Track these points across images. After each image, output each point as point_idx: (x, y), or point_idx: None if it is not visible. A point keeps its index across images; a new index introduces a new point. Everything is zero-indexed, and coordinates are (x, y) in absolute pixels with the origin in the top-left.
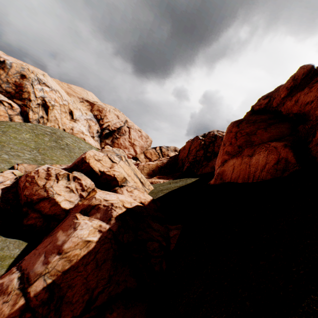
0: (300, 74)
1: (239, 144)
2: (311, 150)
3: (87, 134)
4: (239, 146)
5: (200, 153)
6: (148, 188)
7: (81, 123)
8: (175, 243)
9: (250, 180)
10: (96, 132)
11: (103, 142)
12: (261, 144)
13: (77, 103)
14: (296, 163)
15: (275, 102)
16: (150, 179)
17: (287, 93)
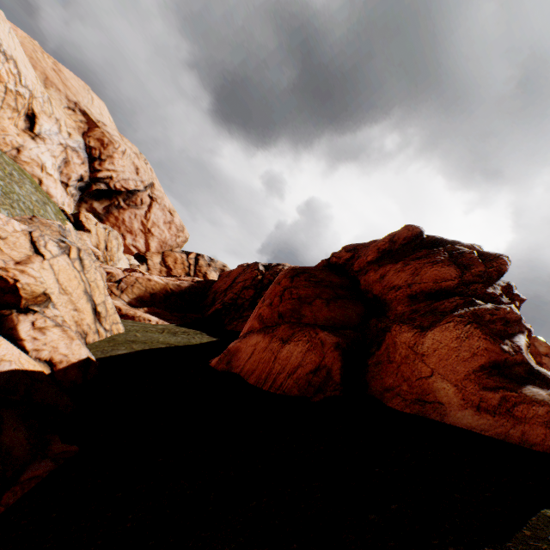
0: (402, 237)
1: (282, 311)
2: (368, 370)
3: (52, 173)
4: (281, 315)
5: (248, 294)
6: (110, 328)
7: (47, 148)
8: (11, 505)
9: (266, 385)
10: (77, 178)
11: (85, 204)
12: (307, 326)
13: (58, 105)
14: (340, 383)
15: (357, 263)
16: (135, 310)
17: (377, 257)
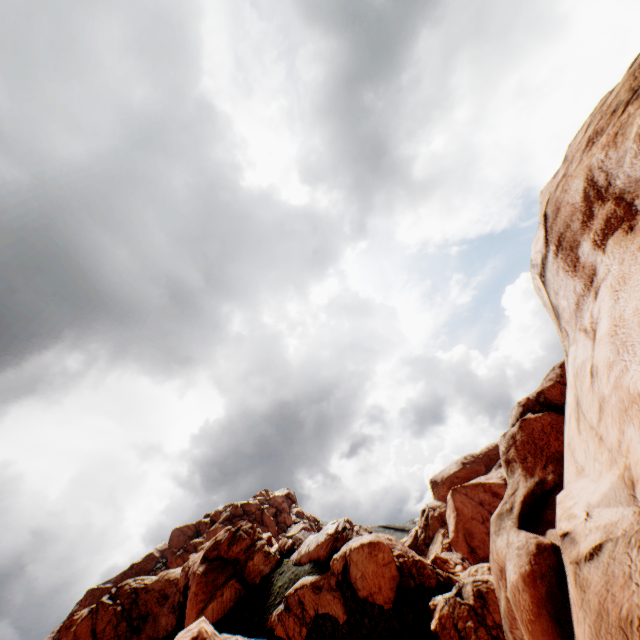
0: (231, 535)
1: (210, 589)
2: (247, 578)
3: None
4: (211, 591)
5: (124, 626)
6: None
7: None
8: None
9: (226, 611)
10: None
11: None
12: (225, 584)
13: None
14: (244, 588)
15: (222, 552)
16: None
17: (228, 546)
